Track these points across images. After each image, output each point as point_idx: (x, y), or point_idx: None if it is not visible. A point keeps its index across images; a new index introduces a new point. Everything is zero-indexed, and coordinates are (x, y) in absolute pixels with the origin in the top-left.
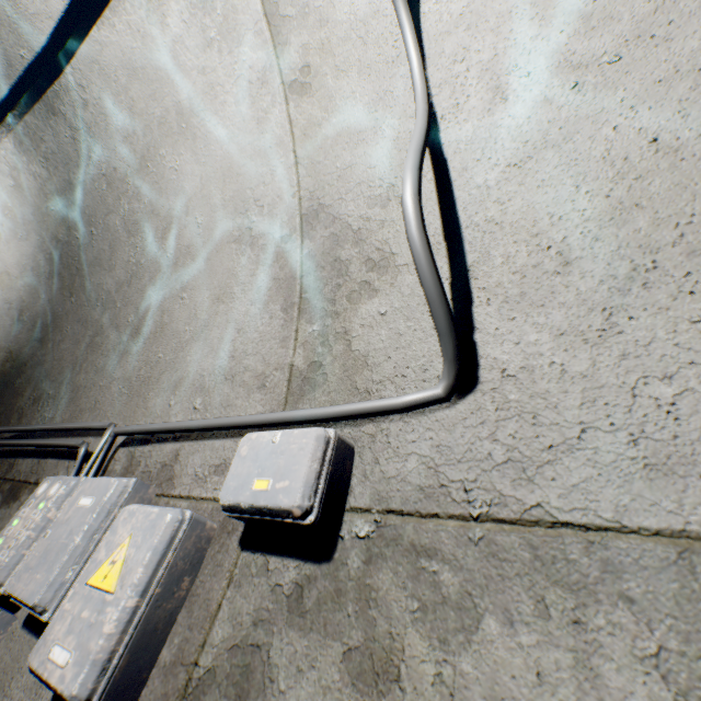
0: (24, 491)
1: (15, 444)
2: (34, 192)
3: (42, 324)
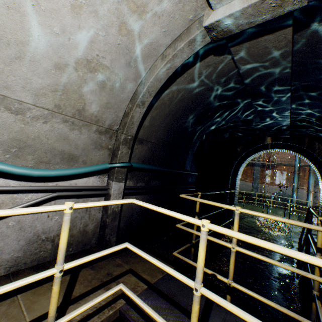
0: None
1: None
2: None
3: None
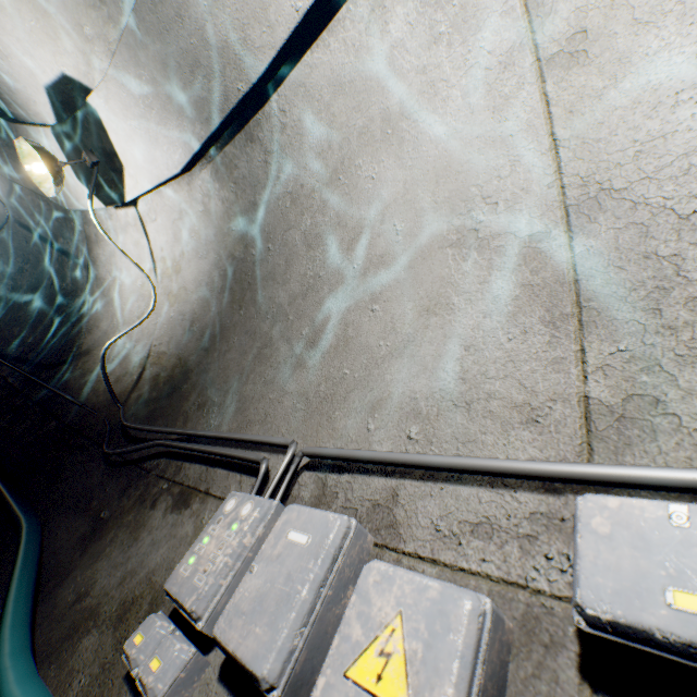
0: (194, 498)
1: (187, 447)
2: (219, 215)
3: (209, 335)
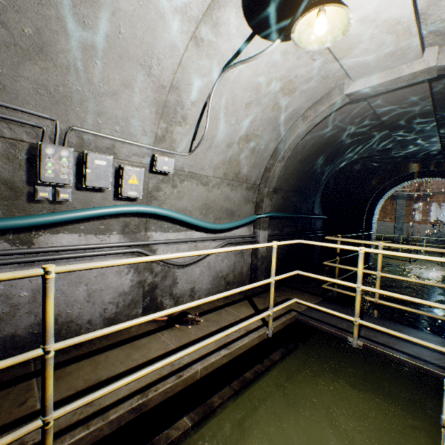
0: None
1: None
2: None
3: None
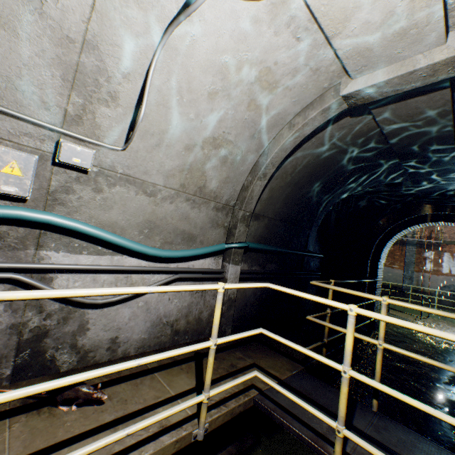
0: None
1: None
2: None
3: None
